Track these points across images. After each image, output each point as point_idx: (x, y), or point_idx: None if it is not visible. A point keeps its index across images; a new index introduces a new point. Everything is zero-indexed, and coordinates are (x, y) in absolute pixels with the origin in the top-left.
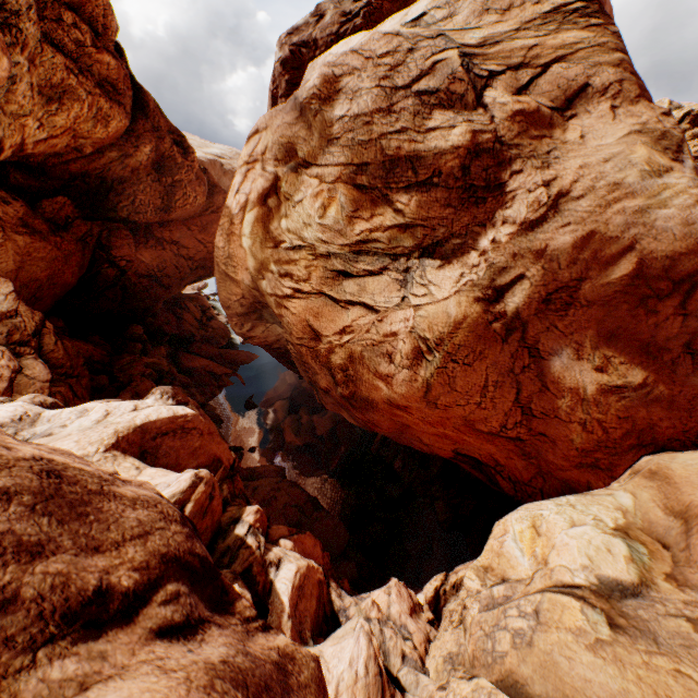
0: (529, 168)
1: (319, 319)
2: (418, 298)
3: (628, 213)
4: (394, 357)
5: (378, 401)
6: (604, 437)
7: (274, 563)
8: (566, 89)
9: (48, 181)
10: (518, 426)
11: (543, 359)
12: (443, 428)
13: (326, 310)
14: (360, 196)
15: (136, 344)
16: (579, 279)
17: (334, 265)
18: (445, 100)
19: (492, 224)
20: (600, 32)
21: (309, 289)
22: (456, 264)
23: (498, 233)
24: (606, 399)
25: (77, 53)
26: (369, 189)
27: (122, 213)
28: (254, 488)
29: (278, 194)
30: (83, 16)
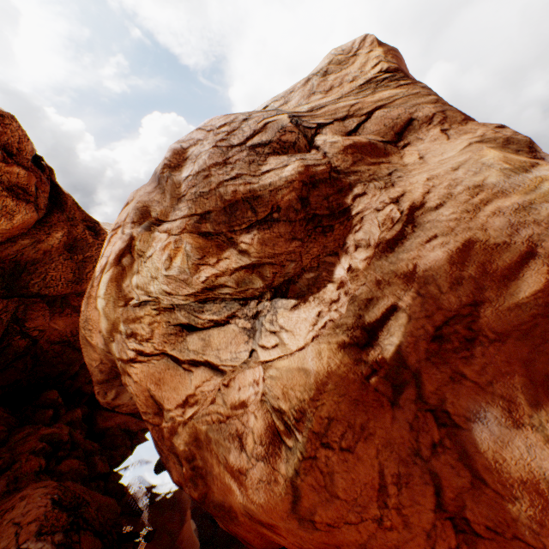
0: (372, 189)
1: (160, 386)
2: (267, 350)
3: (508, 212)
4: (245, 440)
5: (237, 510)
6: None
7: None
8: (393, 126)
9: None
10: None
11: (460, 427)
12: None
13: (168, 374)
14: (206, 243)
15: (47, 410)
16: (473, 303)
17: (177, 318)
18: (278, 148)
19: (344, 250)
20: (411, 87)
21: (151, 349)
22: (312, 301)
23: (354, 260)
24: None
25: None
26: (214, 234)
27: (34, 288)
28: None
29: (132, 252)
30: None
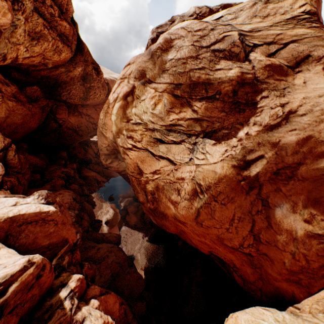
0: (272, 95)
1: (143, 163)
2: (199, 160)
3: None
4: (181, 192)
5: (169, 215)
6: (306, 265)
7: (79, 321)
8: (296, 57)
9: (30, 78)
10: (250, 247)
11: (270, 208)
12: (204, 238)
13: (148, 159)
14: (175, 101)
15: (62, 160)
16: (298, 163)
17: (155, 135)
18: (228, 55)
19: (247, 124)
20: (317, 30)
21: (140, 146)
22: (223, 144)
23: (250, 130)
24: (310, 241)
25: (50, 19)
26: (180, 97)
27: (63, 97)
28: (98, 248)
29: (133, 95)
30: (56, 3)
